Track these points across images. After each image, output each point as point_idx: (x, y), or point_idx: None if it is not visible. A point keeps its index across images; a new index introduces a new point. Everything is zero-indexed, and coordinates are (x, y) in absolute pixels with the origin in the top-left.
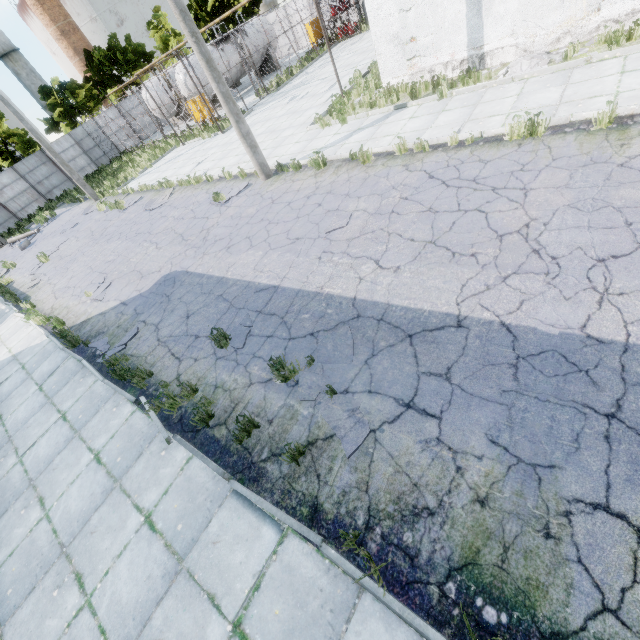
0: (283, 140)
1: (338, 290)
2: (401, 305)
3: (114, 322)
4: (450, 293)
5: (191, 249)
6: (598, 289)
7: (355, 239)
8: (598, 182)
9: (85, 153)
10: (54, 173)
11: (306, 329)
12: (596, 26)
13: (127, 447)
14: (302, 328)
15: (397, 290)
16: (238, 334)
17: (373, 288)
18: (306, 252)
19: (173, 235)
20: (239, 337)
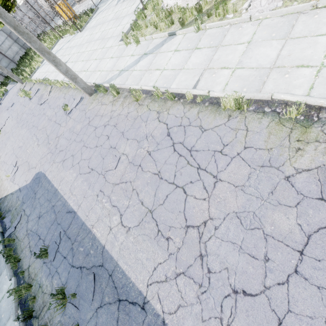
0: (105, 52)
1: (99, 234)
2: (122, 268)
3: (14, 204)
4: (146, 272)
5: (49, 154)
6: (223, 323)
7: (116, 186)
8: (264, 193)
9: (15, 42)
10: (2, 58)
11: (79, 262)
12: None
13: (6, 309)
14: (78, 260)
15: (123, 252)
16: (53, 248)
17: (113, 242)
18: (93, 186)
19: (45, 135)
20: (53, 251)
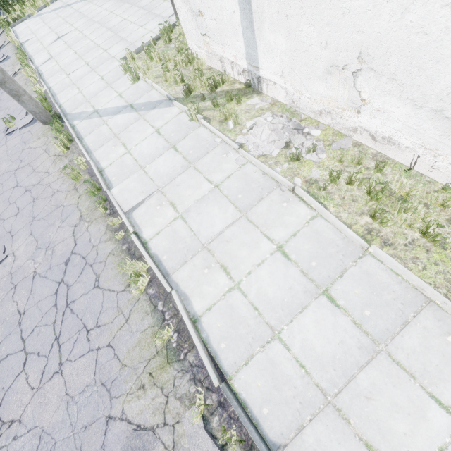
0: (103, 61)
1: None
2: None
3: None
4: None
5: None
6: None
7: None
8: (79, 424)
9: None
10: None
11: None
12: (354, 126)
13: None
14: None
15: None
16: None
17: None
18: None
19: None
20: None
